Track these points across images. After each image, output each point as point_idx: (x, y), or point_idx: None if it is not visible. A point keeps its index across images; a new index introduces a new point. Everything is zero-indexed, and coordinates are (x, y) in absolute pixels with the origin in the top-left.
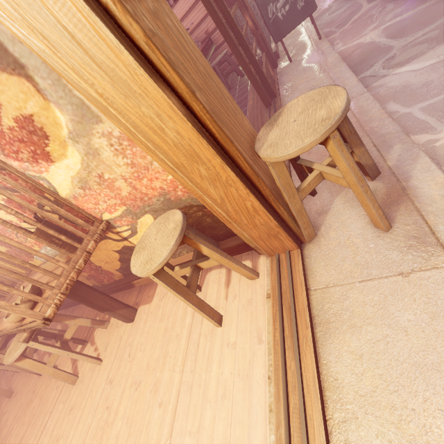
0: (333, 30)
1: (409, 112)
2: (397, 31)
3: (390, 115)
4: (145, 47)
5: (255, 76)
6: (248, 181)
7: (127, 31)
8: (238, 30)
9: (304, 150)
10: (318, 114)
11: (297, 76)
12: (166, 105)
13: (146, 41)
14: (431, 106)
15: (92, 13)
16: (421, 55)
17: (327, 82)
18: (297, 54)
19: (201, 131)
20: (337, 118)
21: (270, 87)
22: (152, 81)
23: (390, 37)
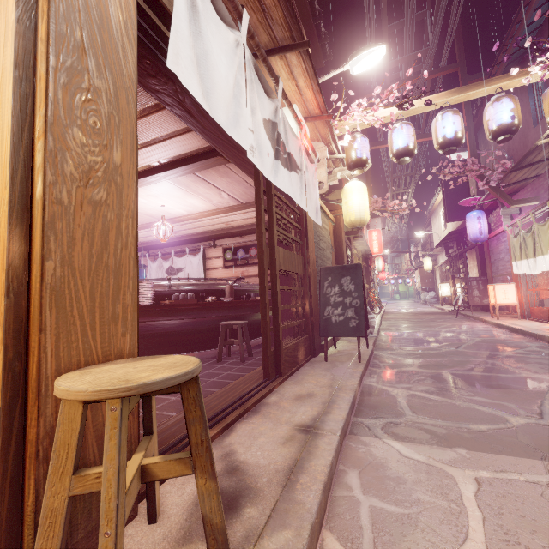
0: (380, 365)
1: (360, 499)
2: (418, 404)
3: (343, 487)
4: (36, 202)
5: (269, 341)
6: (25, 395)
7: (34, 186)
8: (277, 298)
9: (69, 395)
10: (143, 373)
11: (315, 374)
12: (4, 245)
13: (39, 199)
14: (382, 512)
15: (10, 158)
16: (417, 443)
17: (324, 398)
18: (336, 359)
19: (16, 292)
20: (127, 385)
21: (281, 362)
22: (8, 221)
23: (409, 405)
